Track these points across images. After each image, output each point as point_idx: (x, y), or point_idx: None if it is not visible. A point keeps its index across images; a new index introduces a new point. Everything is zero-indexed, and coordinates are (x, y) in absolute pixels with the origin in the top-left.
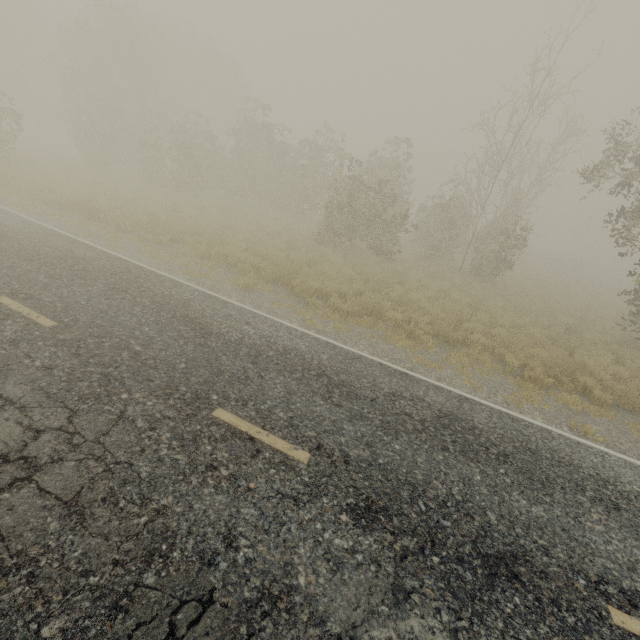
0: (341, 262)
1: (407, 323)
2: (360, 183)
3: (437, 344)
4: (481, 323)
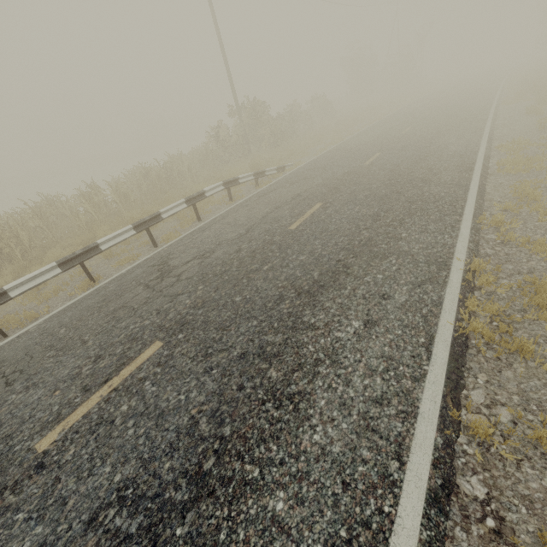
0: None
1: None
2: None
3: None
4: None
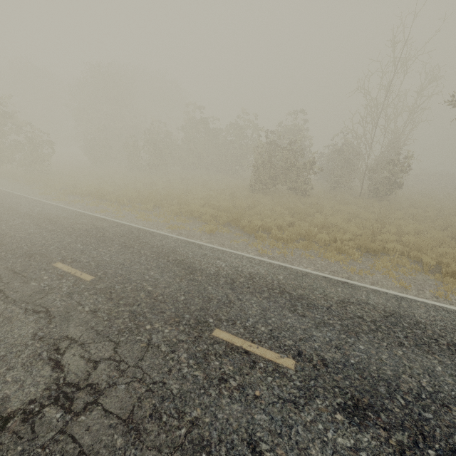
0: (271, 203)
1: (333, 241)
2: (275, 146)
3: (361, 255)
4: (390, 233)
